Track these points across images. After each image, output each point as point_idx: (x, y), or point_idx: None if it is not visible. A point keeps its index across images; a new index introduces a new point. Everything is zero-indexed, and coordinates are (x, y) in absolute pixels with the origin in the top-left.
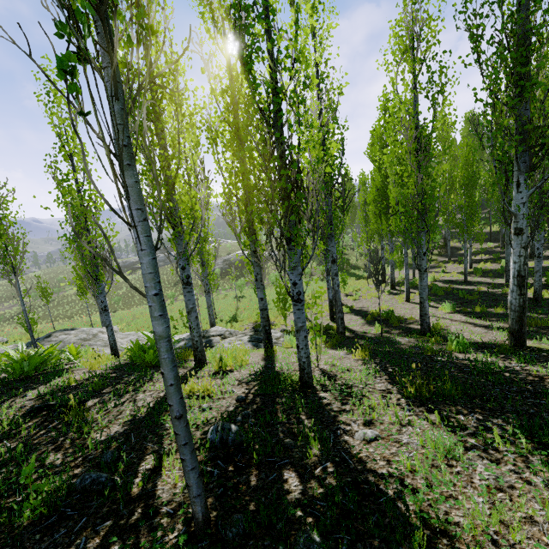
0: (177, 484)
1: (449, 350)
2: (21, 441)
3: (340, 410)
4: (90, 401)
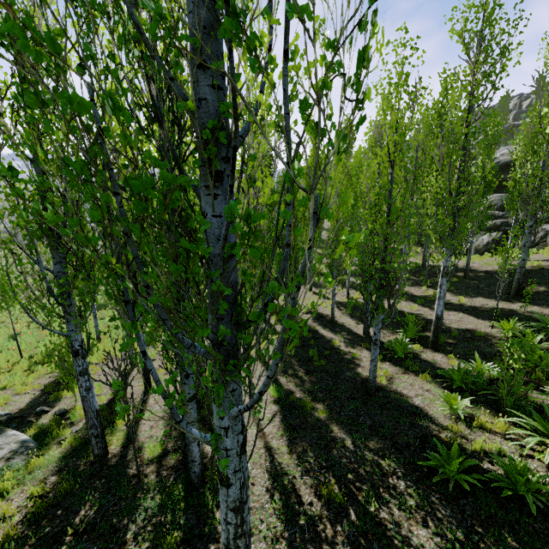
0: None
1: None
2: None
3: None
4: None
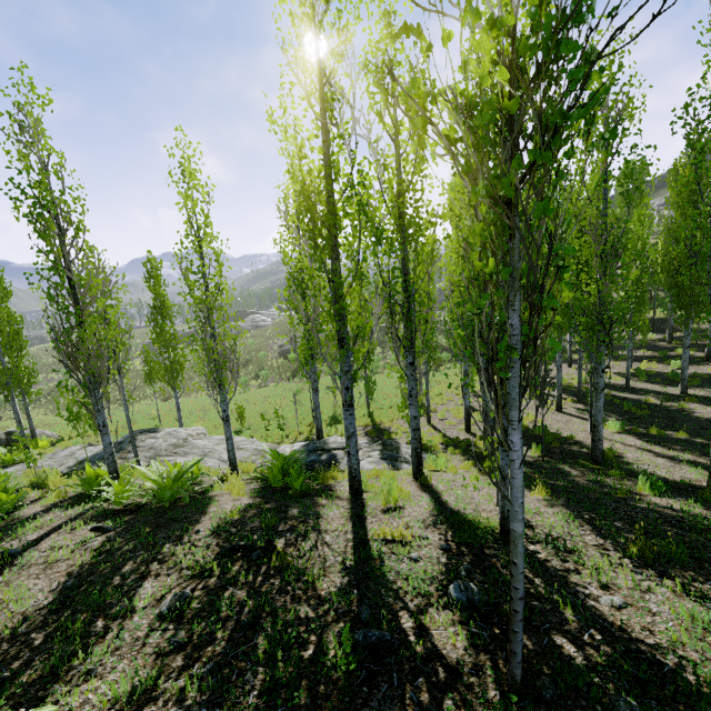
0: (455, 644)
1: (639, 491)
2: (248, 588)
3: (565, 569)
4: (276, 541)
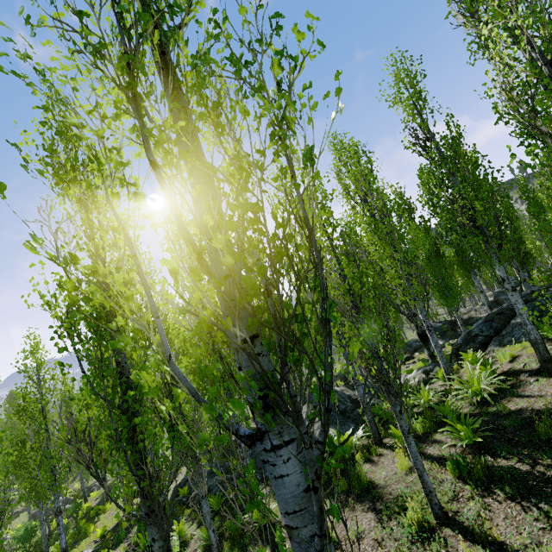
0: None
1: None
2: None
3: None
4: None
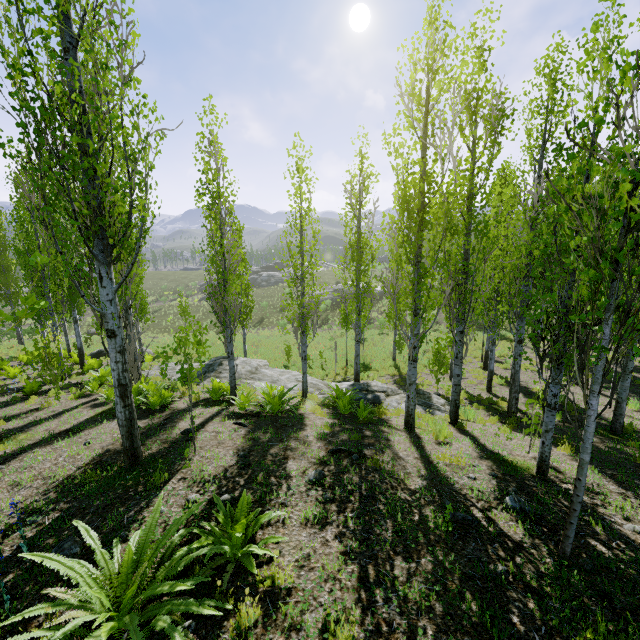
0: (516, 531)
1: None
2: (358, 476)
3: (593, 503)
4: (364, 450)
